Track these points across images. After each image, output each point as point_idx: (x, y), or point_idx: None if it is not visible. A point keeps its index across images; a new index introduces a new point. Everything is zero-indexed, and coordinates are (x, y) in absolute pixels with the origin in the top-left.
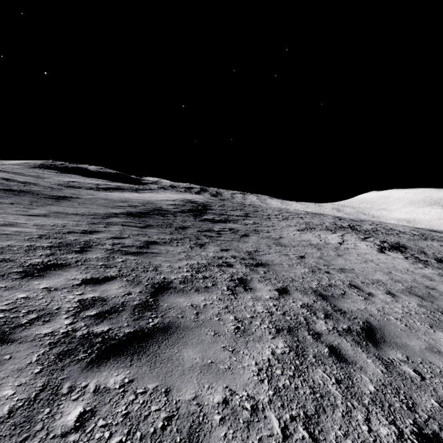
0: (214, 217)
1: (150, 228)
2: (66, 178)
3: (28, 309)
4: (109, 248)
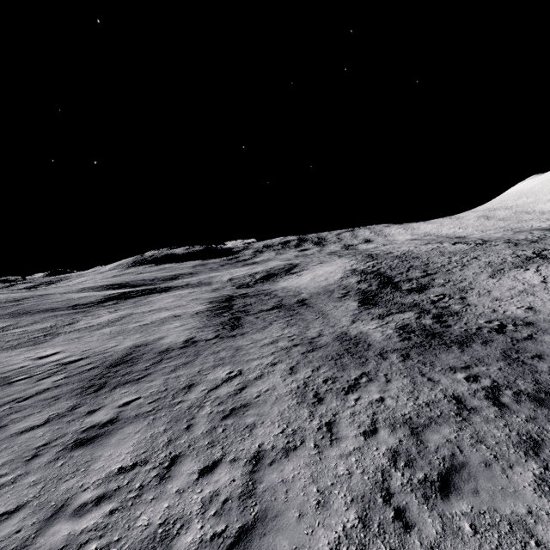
0: (410, 286)
1: (403, 311)
2: (220, 277)
3: (497, 353)
4: (442, 331)
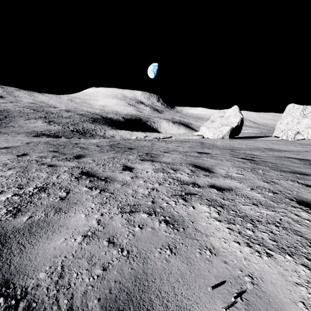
0: None
1: None
2: None
3: None
4: None
